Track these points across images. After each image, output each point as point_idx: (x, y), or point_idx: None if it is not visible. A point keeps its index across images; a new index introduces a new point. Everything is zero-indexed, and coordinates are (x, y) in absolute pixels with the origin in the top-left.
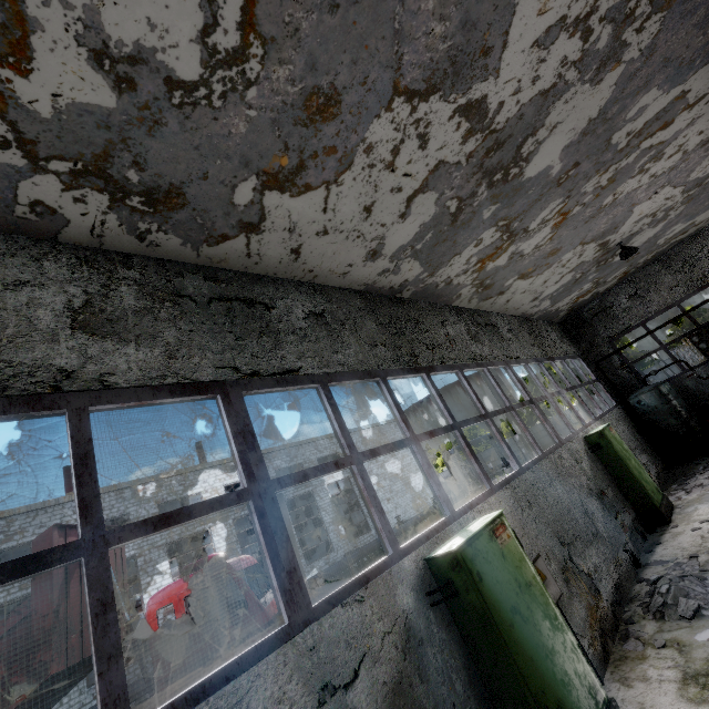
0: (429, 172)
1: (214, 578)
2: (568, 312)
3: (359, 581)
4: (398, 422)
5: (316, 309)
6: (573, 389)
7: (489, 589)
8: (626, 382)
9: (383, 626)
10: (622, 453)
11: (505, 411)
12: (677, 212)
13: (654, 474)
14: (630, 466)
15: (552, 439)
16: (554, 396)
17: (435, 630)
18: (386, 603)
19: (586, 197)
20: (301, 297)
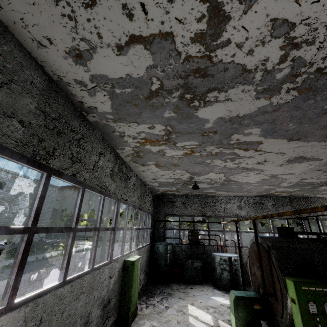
0: (160, 32)
1: None
2: (161, 193)
3: None
4: None
5: None
6: (139, 229)
7: None
8: (159, 235)
9: None
10: (134, 277)
11: (92, 230)
12: (217, 185)
13: (141, 286)
14: (133, 287)
15: (107, 256)
16: (128, 229)
17: None
18: None
19: (204, 152)
20: None
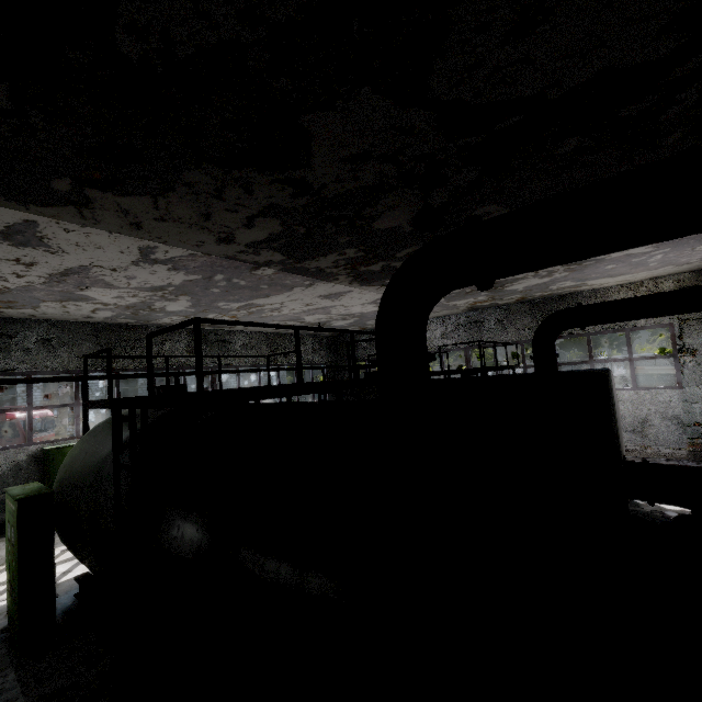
0: (94, 309)
1: (6, 420)
2: (335, 334)
3: (3, 448)
4: (74, 395)
5: (47, 337)
6: None
7: (56, 463)
8: None
9: (6, 462)
10: None
11: None
12: (356, 319)
13: None
14: None
15: None
16: None
17: (32, 468)
18: (11, 456)
19: (241, 314)
20: (40, 330)
